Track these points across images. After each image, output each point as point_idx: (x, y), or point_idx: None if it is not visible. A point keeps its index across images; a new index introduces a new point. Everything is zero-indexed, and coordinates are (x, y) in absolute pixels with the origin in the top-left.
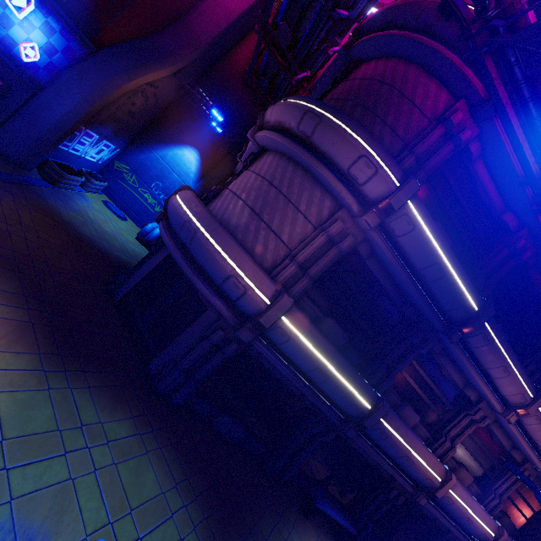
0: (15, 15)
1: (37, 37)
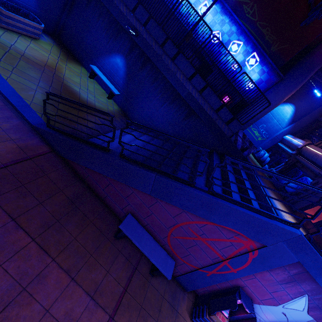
0: (247, 69)
1: (255, 77)
